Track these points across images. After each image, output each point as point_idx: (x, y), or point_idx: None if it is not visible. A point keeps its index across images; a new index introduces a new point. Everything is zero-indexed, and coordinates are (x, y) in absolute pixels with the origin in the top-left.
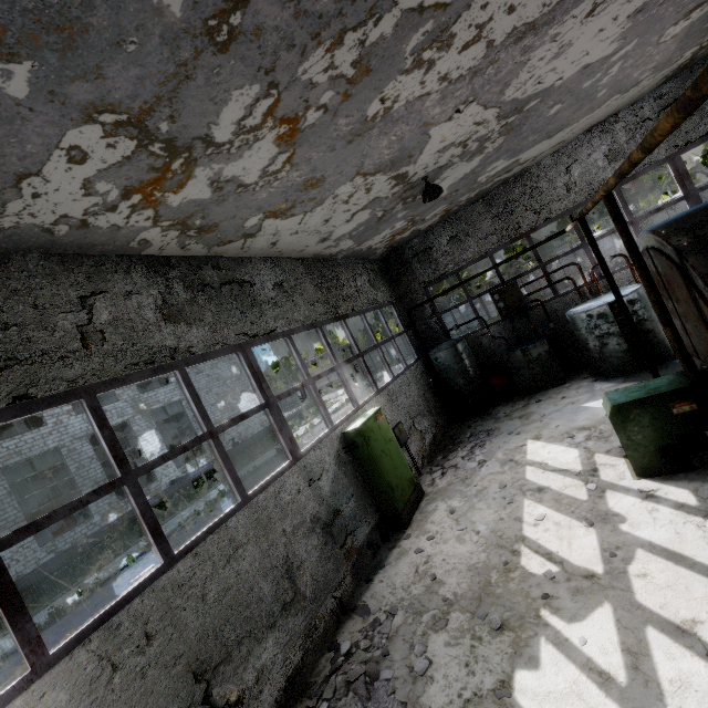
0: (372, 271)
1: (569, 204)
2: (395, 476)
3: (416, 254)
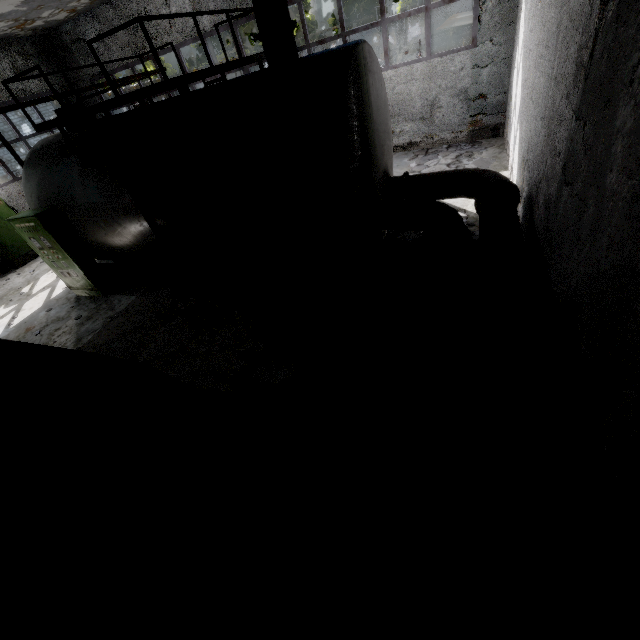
0: (21, 54)
1: (174, 40)
2: (12, 240)
3: (73, 42)
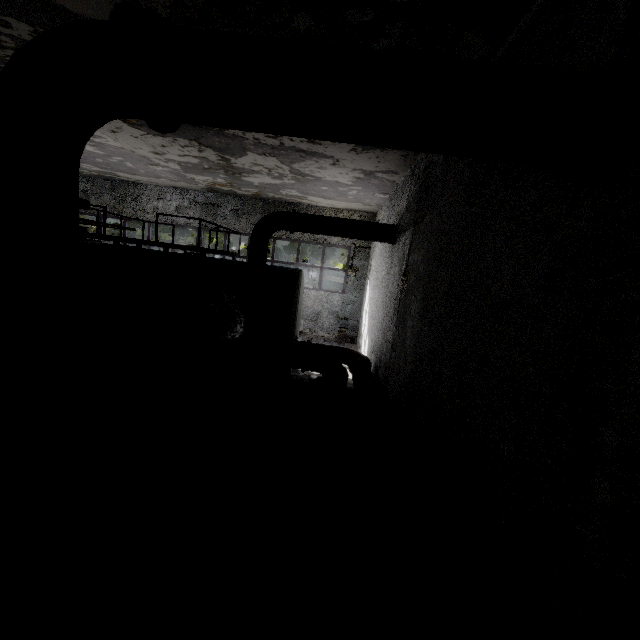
0: None
1: (151, 218)
2: None
3: None
